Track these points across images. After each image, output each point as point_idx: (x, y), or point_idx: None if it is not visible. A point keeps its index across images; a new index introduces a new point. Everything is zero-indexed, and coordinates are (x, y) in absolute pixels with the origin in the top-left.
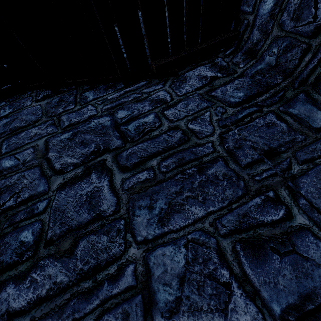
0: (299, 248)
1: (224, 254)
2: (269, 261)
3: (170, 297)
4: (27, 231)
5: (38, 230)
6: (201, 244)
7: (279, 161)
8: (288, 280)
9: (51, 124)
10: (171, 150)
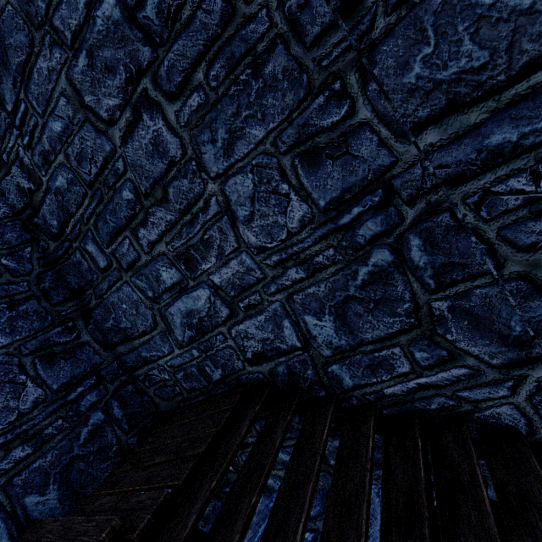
0: (353, 148)
1: (285, 170)
2: (322, 168)
3: (246, 212)
4: (125, 191)
5: (133, 188)
6: (264, 166)
7: (359, 17)
8: (336, 180)
9: (52, 43)
10: (215, 44)
